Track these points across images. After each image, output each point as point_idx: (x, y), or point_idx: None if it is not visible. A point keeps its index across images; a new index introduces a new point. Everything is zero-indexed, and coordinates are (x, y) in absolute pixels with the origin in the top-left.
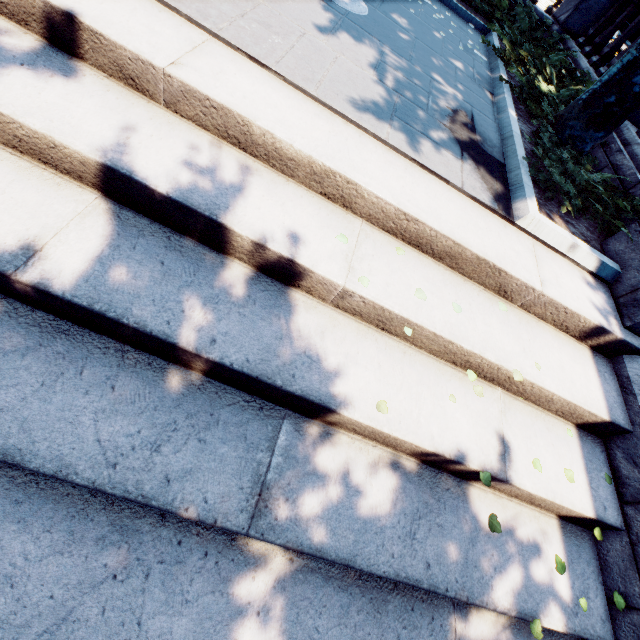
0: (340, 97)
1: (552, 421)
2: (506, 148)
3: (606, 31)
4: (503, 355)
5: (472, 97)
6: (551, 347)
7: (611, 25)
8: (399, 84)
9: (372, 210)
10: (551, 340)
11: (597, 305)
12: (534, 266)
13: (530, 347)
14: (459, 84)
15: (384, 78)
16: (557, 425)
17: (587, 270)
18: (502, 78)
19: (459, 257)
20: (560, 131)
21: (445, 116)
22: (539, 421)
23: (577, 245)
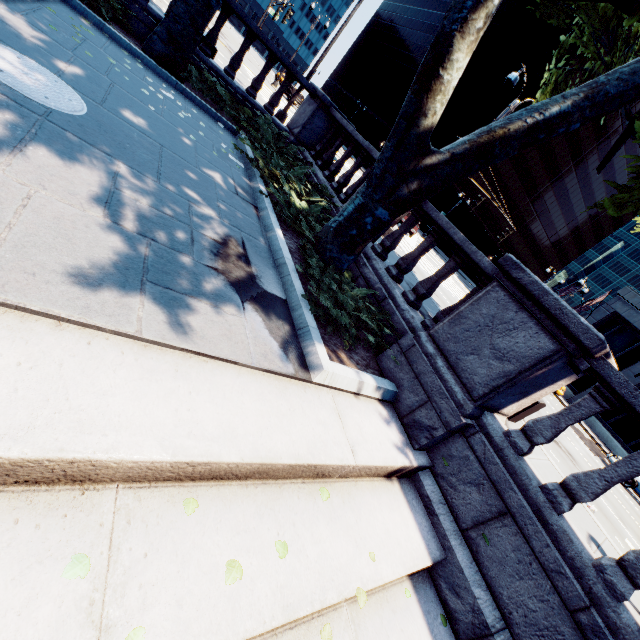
0: (40, 278)
1: (393, 593)
2: (283, 278)
3: (329, 152)
4: (342, 577)
5: (238, 217)
6: (374, 510)
7: (330, 145)
8: (148, 221)
9: (131, 472)
10: (371, 499)
11: (393, 438)
12: (341, 431)
13: (360, 531)
14: (222, 203)
15: (123, 217)
16: (398, 594)
17: (376, 398)
18: (262, 192)
19: (270, 470)
20: (322, 252)
21: (215, 255)
22: (385, 608)
23: (366, 383)
